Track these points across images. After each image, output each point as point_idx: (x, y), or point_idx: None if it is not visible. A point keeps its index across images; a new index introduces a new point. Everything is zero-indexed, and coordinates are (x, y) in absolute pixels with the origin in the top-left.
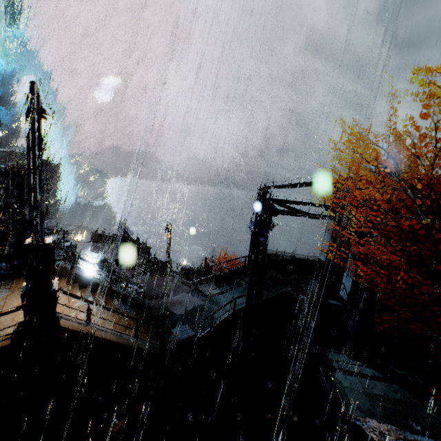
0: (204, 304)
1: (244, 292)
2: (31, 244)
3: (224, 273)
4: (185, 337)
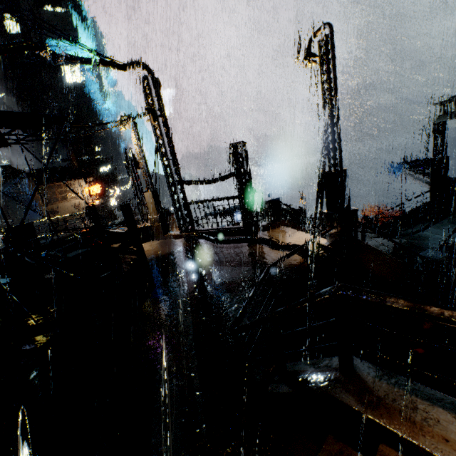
0: (410, 241)
1: (455, 222)
2: (337, 171)
3: (408, 213)
4: (441, 257)
